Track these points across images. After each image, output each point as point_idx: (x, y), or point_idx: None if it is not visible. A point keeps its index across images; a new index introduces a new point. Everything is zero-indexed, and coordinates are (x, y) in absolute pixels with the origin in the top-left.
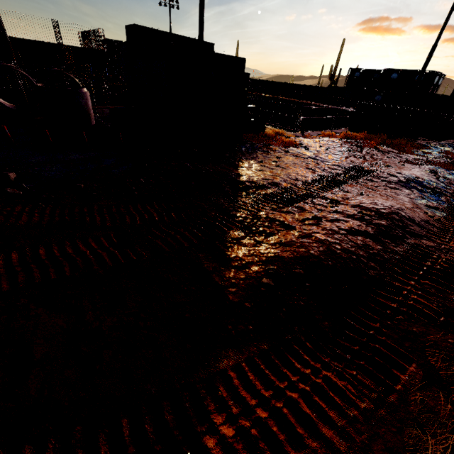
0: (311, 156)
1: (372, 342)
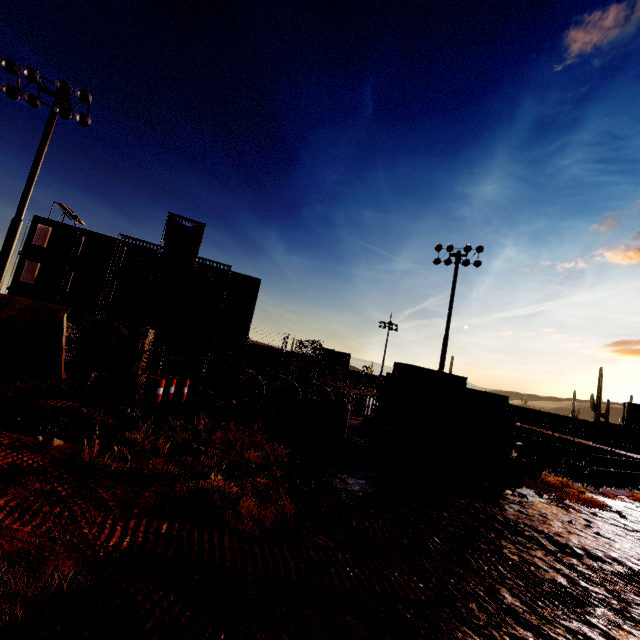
0: (638, 529)
1: None
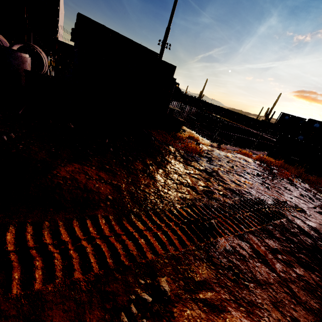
0: (208, 169)
1: None
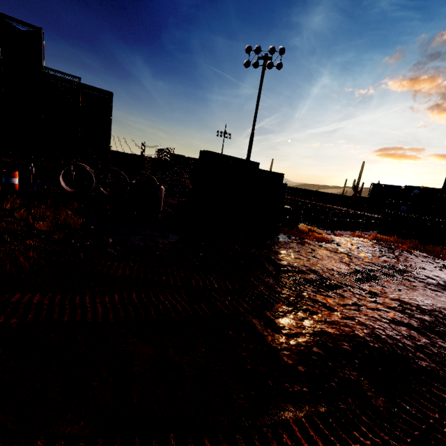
0: (344, 252)
1: (433, 432)
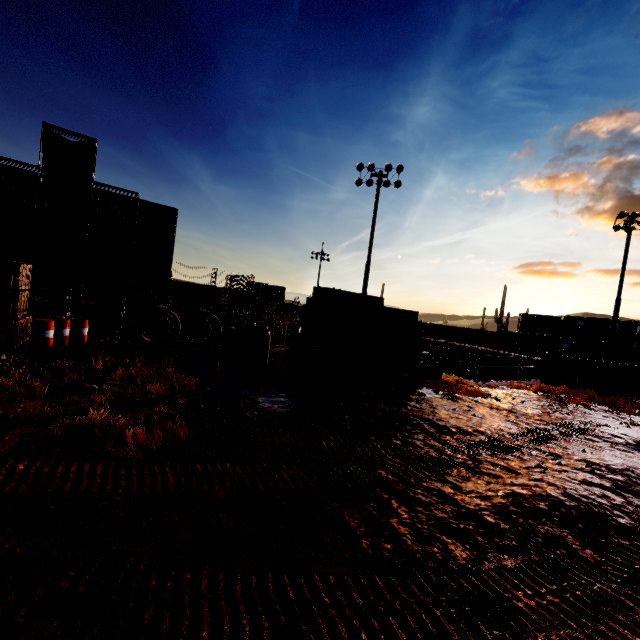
0: (507, 408)
1: None
